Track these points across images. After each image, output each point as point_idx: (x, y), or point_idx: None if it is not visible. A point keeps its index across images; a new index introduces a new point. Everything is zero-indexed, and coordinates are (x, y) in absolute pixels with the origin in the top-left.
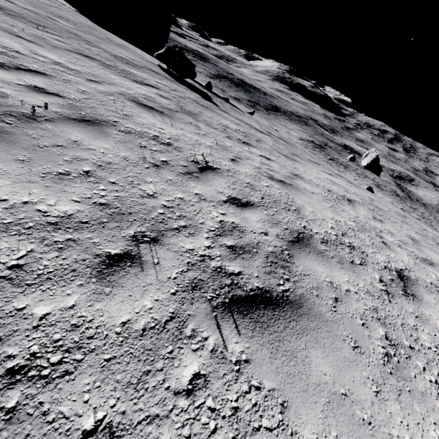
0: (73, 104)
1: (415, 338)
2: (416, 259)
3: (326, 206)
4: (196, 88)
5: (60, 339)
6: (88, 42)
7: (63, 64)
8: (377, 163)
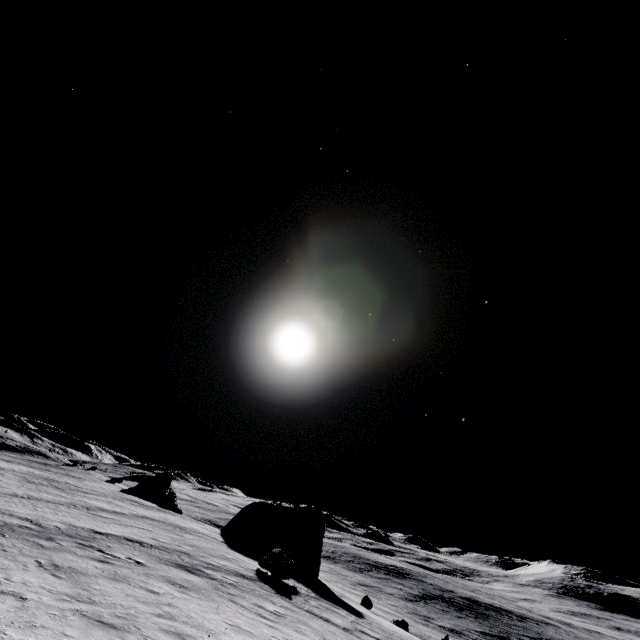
0: (118, 574)
1: None
2: None
3: None
4: (287, 587)
5: (34, 599)
6: (192, 556)
7: (142, 563)
8: None
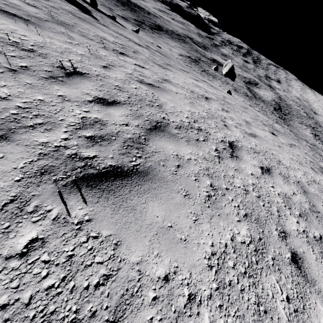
0: None
1: (231, 183)
2: (245, 134)
3: (186, 102)
4: (74, 1)
5: None
6: None
7: None
8: (233, 71)
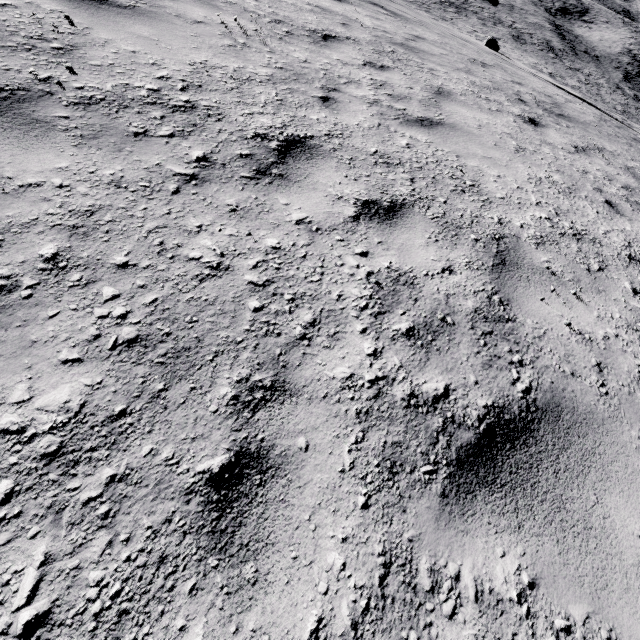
0: None
1: (167, 248)
2: (393, 120)
3: (212, 43)
4: None
5: None
6: None
7: None
8: None
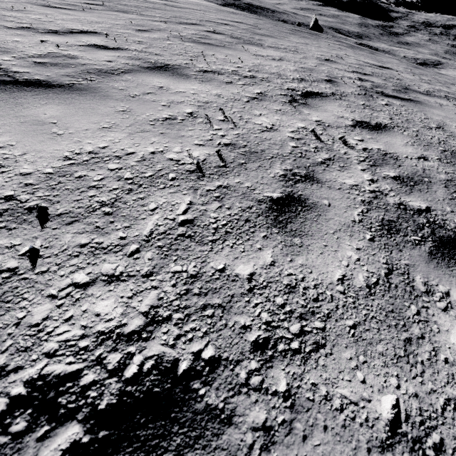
0: None
1: None
2: None
3: None
4: None
5: None
6: None
7: None
8: (316, 24)
